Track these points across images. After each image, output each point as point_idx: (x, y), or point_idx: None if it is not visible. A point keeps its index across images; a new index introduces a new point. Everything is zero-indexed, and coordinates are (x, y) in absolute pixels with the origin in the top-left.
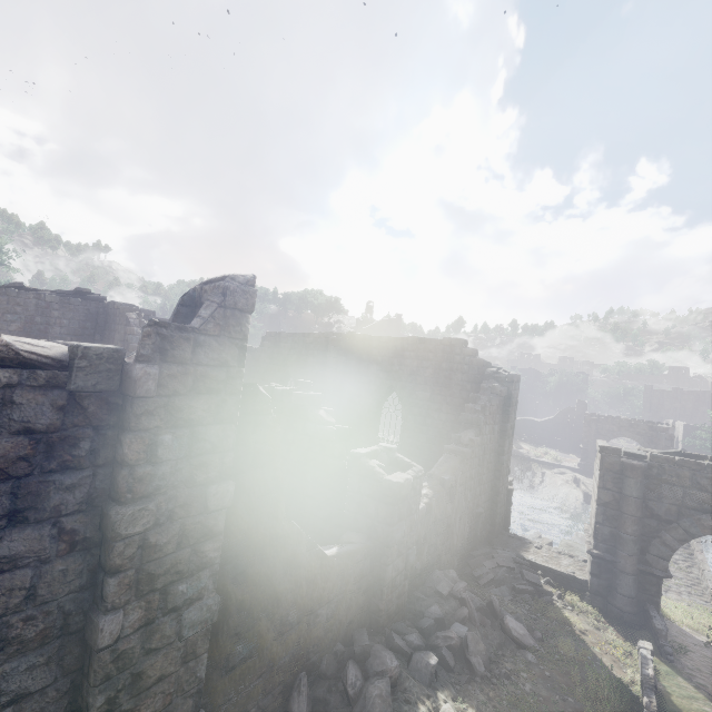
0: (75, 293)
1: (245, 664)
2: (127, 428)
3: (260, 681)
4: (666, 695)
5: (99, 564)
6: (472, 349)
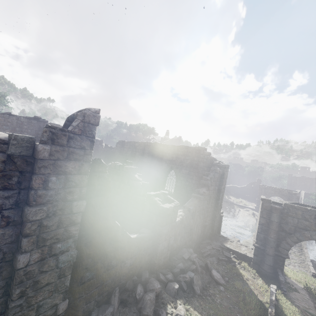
0: (34, 118)
1: (89, 281)
2: (34, 173)
3: (97, 289)
4: (281, 309)
5: (20, 232)
6: (208, 152)
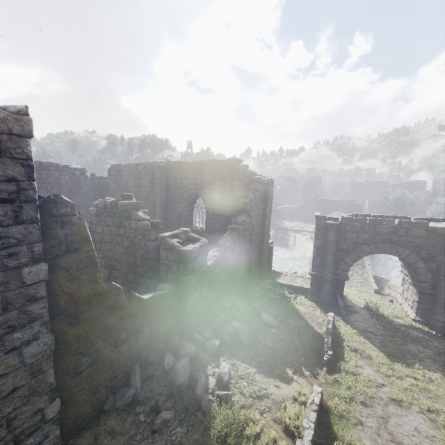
0: None
1: (90, 368)
2: None
3: (105, 374)
4: (339, 335)
5: None
6: (244, 165)
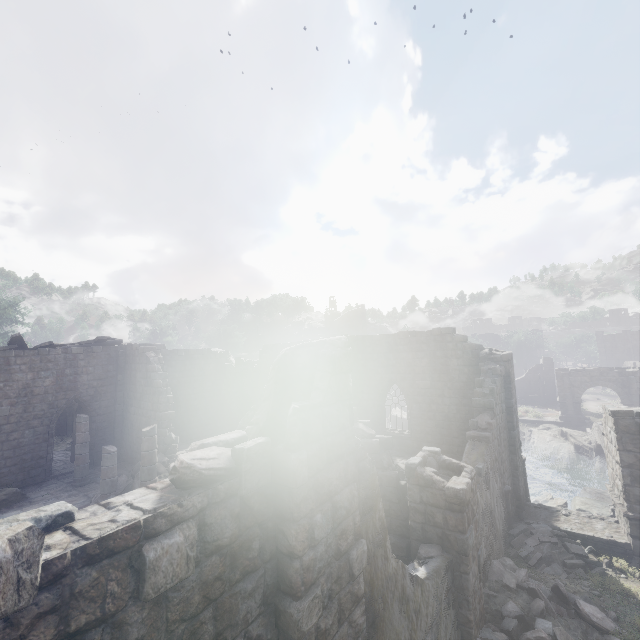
0: (96, 341)
1: None
2: (290, 519)
3: None
4: None
5: None
6: (462, 336)
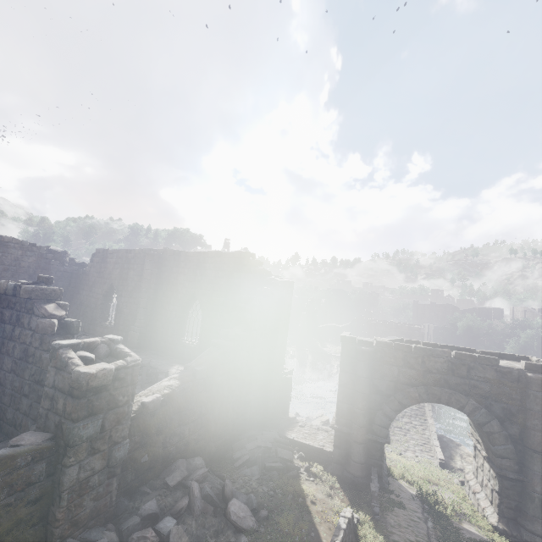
0: None
1: None
2: None
3: None
4: None
5: None
6: (256, 261)
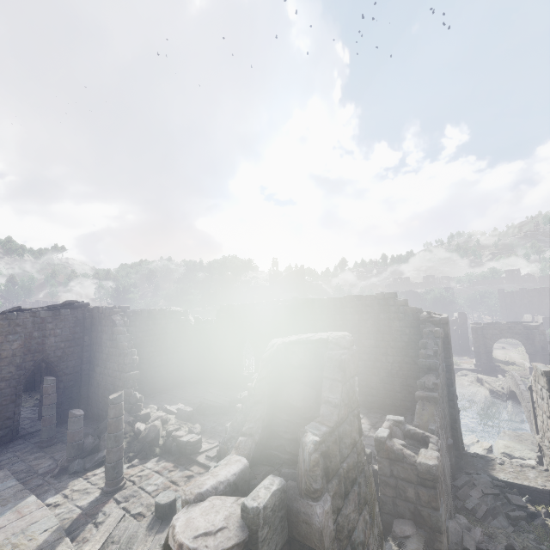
0: (63, 305)
1: None
2: None
3: None
4: None
5: None
6: (404, 300)
